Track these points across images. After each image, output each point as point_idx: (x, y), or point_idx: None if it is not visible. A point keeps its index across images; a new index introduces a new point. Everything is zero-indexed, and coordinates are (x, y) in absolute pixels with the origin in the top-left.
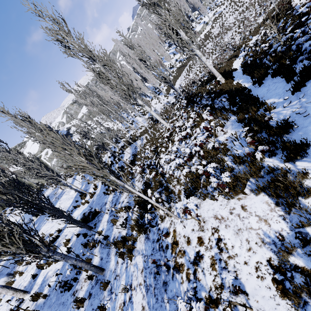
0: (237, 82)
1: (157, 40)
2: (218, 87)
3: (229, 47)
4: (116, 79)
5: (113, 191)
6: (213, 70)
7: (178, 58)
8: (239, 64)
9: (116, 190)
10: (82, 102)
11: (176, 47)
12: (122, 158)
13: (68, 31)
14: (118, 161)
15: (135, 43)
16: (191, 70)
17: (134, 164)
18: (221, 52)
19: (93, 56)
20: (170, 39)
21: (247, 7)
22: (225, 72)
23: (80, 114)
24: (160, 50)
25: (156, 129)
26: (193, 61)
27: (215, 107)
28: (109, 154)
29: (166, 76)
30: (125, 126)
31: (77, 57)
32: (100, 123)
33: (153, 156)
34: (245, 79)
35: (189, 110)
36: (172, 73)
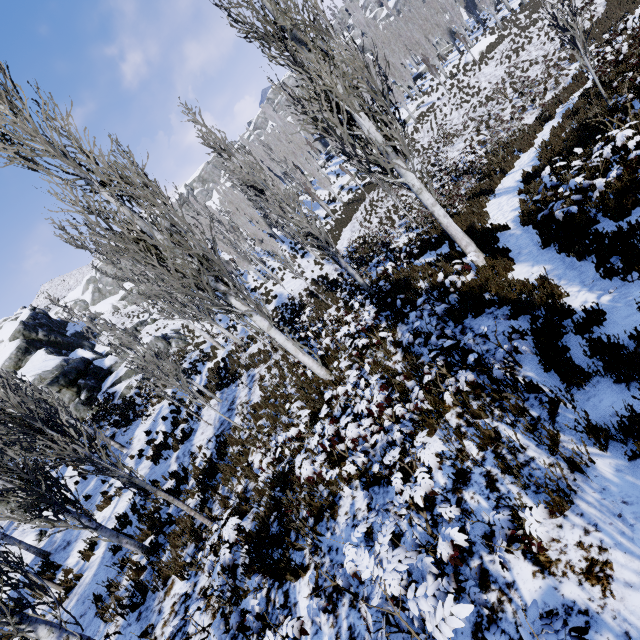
0: (541, 276)
1: (303, 146)
2: (472, 278)
3: (461, 171)
4: (167, 239)
5: (121, 615)
6: (452, 230)
7: (346, 183)
8: (507, 214)
9: (134, 610)
10: (112, 271)
11: (342, 163)
12: (193, 433)
13: (7, 90)
14: (181, 443)
15: (258, 150)
16: (375, 212)
17: (212, 489)
18: (446, 180)
19: (96, 168)
20: (330, 136)
21: (488, 97)
22: (477, 233)
23: (126, 285)
24: (307, 166)
25: (288, 362)
26: (378, 192)
27: (496, 374)
28: (168, 404)
29: (318, 231)
30: (221, 323)
31: (40, 167)
32: (138, 336)
33: (268, 486)
34: (564, 269)
35: (383, 330)
36: (333, 213)
